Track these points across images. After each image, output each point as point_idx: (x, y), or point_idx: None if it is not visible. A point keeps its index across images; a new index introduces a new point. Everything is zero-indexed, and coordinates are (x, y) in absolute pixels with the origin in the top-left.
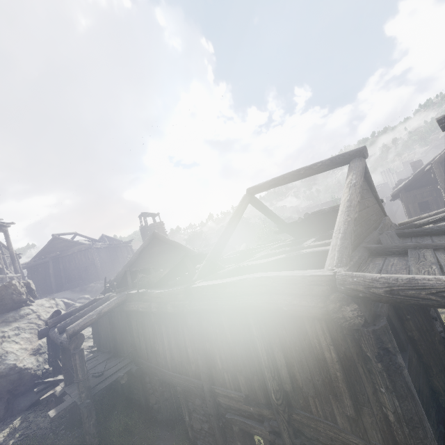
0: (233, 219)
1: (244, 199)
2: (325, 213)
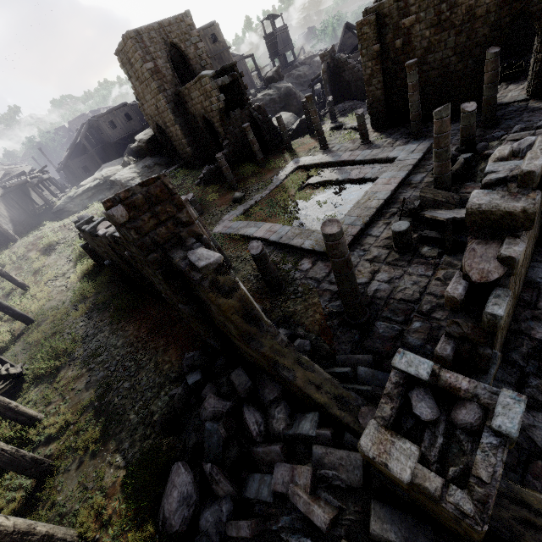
0: None
1: None
2: None
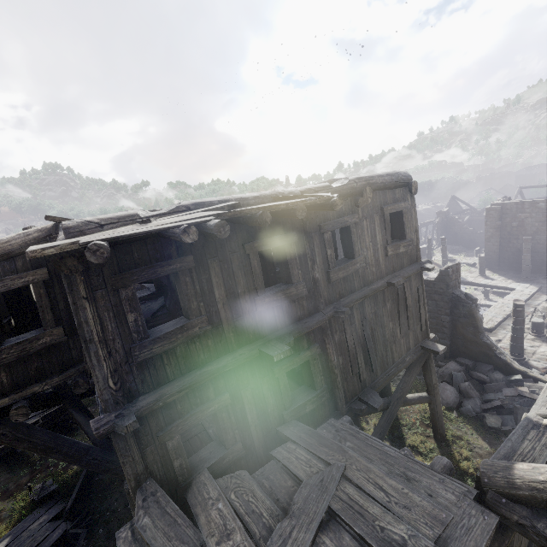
0: (516, 197)
1: (519, 190)
2: (545, 197)
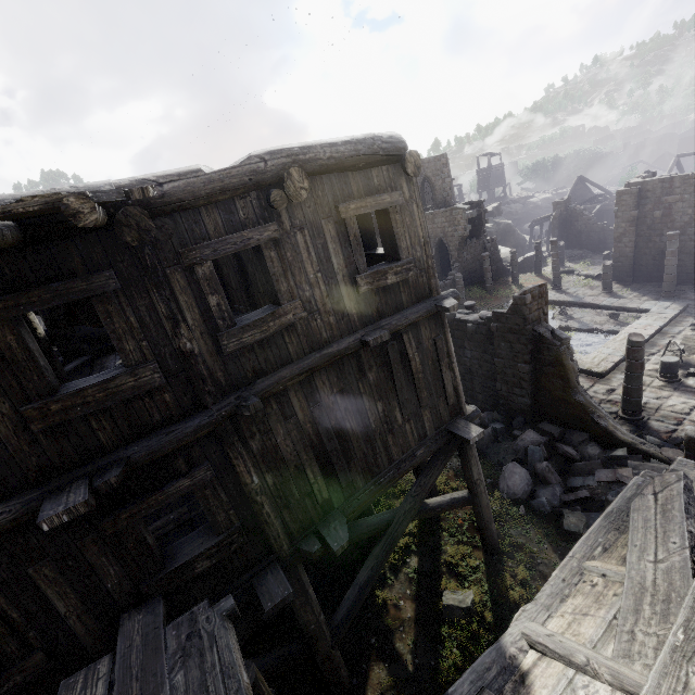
0: (670, 171)
1: (675, 161)
2: None
